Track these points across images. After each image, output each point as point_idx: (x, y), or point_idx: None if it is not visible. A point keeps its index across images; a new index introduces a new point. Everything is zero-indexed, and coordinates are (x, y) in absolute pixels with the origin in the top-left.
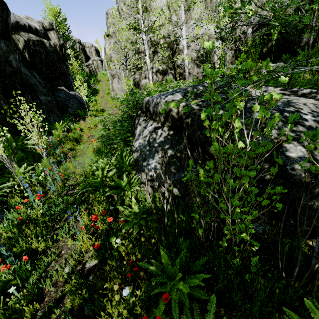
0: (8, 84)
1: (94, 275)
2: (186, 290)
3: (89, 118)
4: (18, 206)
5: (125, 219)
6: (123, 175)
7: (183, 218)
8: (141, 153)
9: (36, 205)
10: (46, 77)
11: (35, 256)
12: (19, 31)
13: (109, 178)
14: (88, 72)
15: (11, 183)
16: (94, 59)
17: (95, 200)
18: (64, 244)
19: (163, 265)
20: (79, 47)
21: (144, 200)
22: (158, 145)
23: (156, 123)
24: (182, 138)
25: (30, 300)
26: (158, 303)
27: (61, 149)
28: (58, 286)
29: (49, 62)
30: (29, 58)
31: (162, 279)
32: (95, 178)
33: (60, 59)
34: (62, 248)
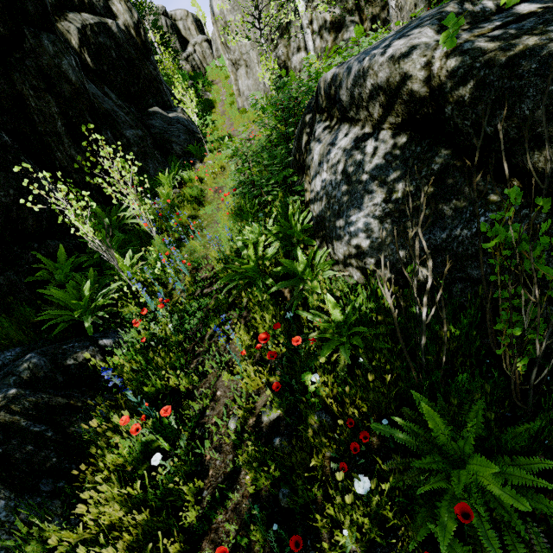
0: (73, 118)
1: (281, 437)
2: (519, 503)
3: (209, 156)
4: (135, 319)
5: (321, 335)
6: (295, 251)
7: (453, 331)
8: (329, 201)
9: (160, 316)
10: (126, 95)
11: (178, 399)
12: (65, 13)
13: (270, 259)
14: (190, 70)
15: (117, 285)
16: (195, 41)
17: (255, 303)
18: (217, 380)
19: (432, 435)
20: (165, 23)
21: (346, 295)
22: (371, 177)
23: (359, 127)
24: (436, 147)
25: (186, 472)
26: (437, 513)
27: (177, 218)
28: (224, 451)
29: (124, 64)
30: (93, 62)
31: (434, 464)
32: (245, 263)
33: (140, 53)
34: (215, 387)
